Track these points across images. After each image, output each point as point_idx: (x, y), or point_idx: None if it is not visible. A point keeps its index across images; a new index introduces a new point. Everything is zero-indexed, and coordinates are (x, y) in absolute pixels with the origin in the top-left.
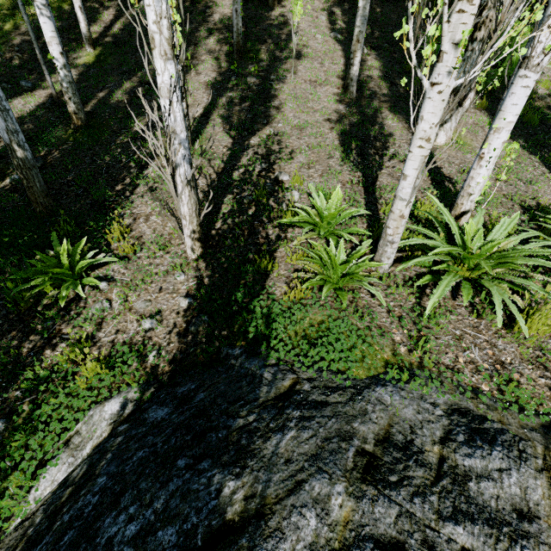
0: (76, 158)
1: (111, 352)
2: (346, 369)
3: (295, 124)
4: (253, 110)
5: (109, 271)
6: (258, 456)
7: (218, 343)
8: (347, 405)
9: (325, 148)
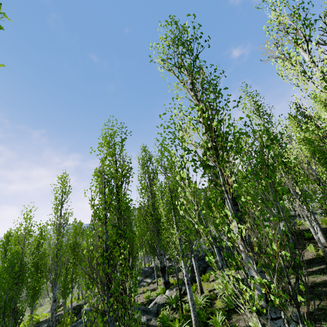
0: None
1: None
2: None
3: None
4: None
5: None
6: None
7: None
8: None
9: None
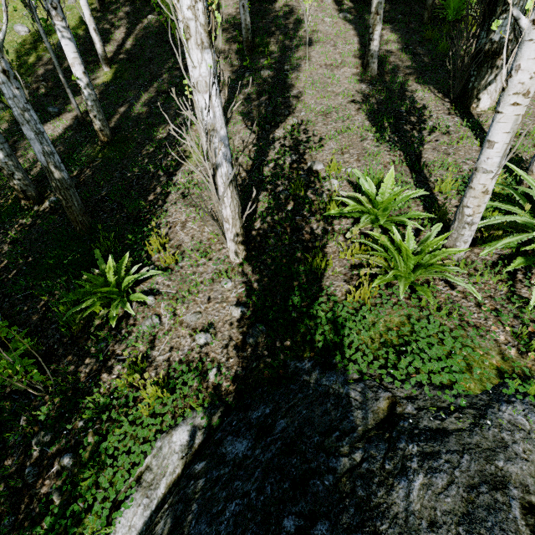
0: (106, 174)
1: (168, 372)
2: (451, 382)
3: (318, 110)
4: (272, 103)
5: (154, 284)
6: (389, 516)
7: (282, 356)
8: (474, 433)
9: (356, 131)
